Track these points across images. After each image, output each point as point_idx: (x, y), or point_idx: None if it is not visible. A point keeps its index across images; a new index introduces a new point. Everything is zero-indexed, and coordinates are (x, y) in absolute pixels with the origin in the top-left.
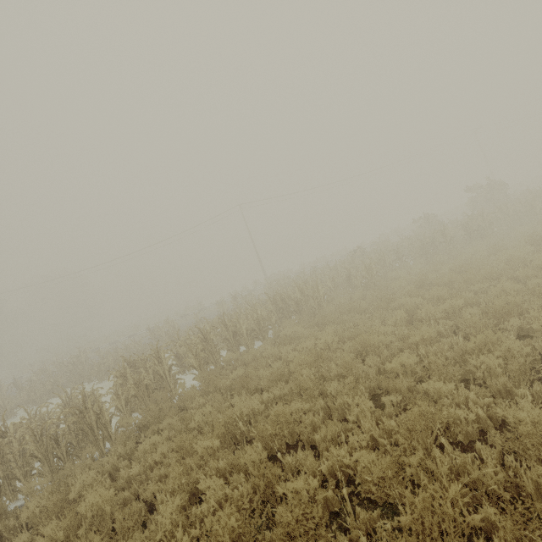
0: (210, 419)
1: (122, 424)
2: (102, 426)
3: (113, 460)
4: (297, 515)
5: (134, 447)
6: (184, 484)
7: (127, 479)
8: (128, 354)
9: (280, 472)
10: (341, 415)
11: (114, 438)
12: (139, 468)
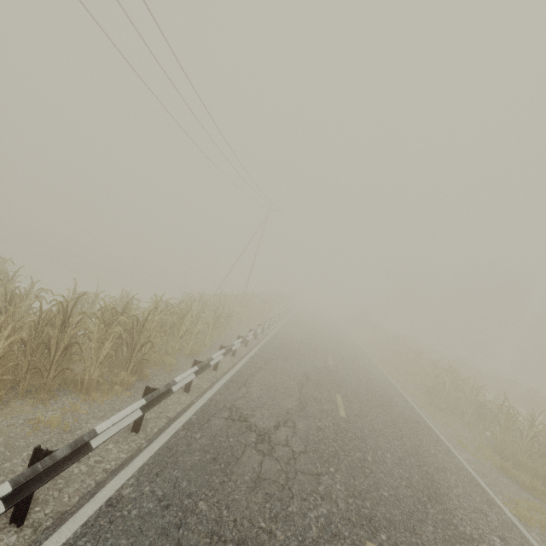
0: None
1: None
2: None
3: None
4: None
5: None
6: None
7: None
8: None
9: None
10: None
11: None
12: None
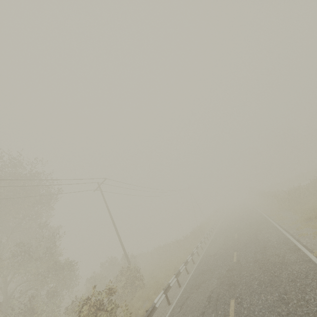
0: None
1: None
2: None
3: None
4: None
5: None
6: None
7: None
8: None
9: None
10: None
11: None
12: None
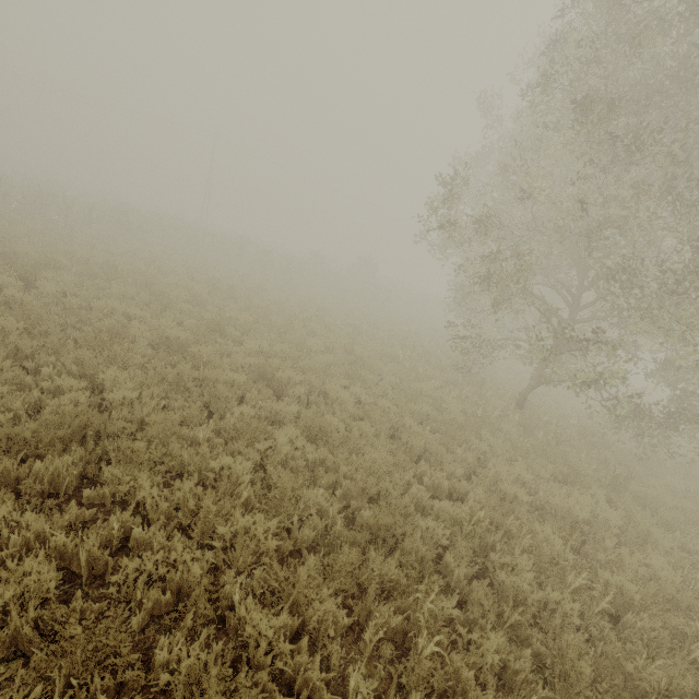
0: None
1: None
2: None
3: None
4: None
5: None
6: None
7: None
8: None
9: None
10: None
11: None
12: None
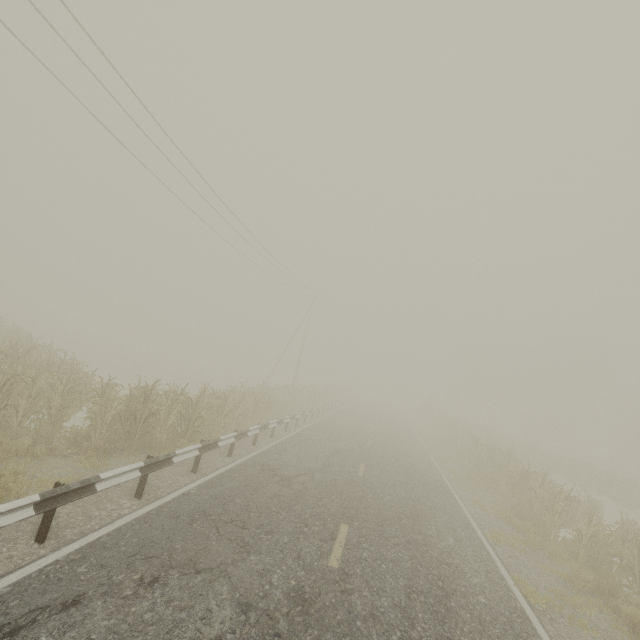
0: None
1: None
2: None
3: None
4: None
5: None
6: None
7: None
8: None
9: None
10: None
11: None
12: None
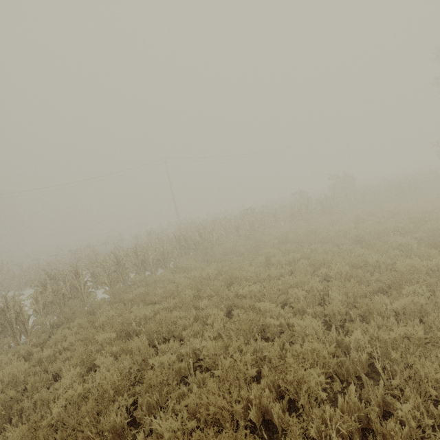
0: (112, 321)
1: (38, 322)
2: (20, 323)
3: (28, 347)
4: (157, 373)
5: (47, 339)
6: (84, 360)
7: (39, 360)
8: (49, 270)
9: (153, 352)
10: (205, 321)
11: (30, 333)
12: (49, 353)
